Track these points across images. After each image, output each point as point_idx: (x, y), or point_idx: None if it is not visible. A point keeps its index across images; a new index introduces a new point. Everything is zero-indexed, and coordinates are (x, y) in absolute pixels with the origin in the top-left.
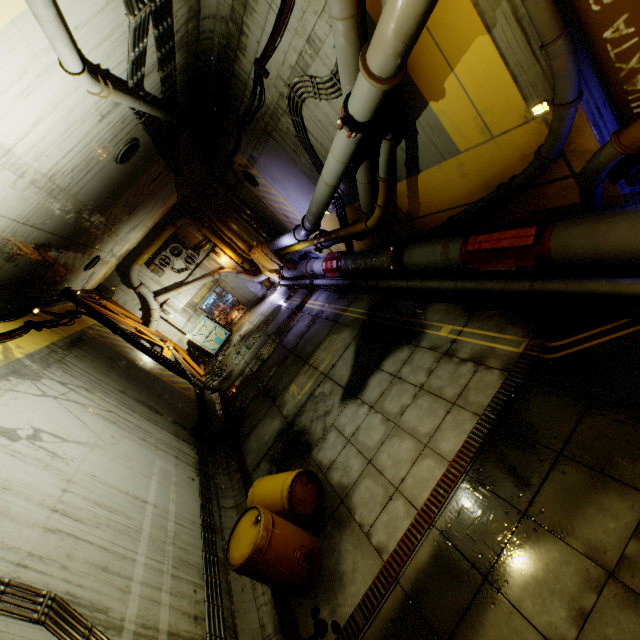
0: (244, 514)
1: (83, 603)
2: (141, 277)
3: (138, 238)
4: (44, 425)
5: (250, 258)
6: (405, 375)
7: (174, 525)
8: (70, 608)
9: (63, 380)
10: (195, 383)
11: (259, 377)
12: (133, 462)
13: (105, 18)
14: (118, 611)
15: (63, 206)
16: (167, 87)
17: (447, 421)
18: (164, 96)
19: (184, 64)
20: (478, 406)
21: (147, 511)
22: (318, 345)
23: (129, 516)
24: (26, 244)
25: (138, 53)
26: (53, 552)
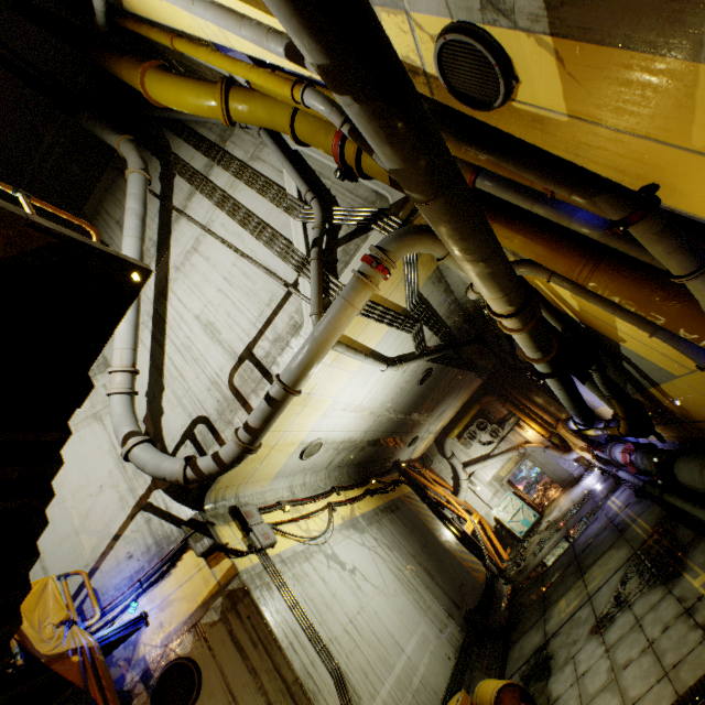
0: (455, 693)
1: (350, 683)
2: (453, 448)
3: (449, 416)
4: (358, 565)
5: (557, 432)
6: (645, 623)
7: (418, 682)
8: (344, 679)
9: (376, 536)
10: (487, 566)
11: (543, 579)
12: (403, 615)
13: (398, 340)
14: (365, 704)
15: (388, 417)
16: (443, 338)
17: (652, 691)
18: (442, 343)
19: (454, 321)
20: (681, 684)
21: (401, 657)
22: (597, 557)
23: (389, 652)
24: (369, 440)
25: (417, 341)
26: (344, 644)
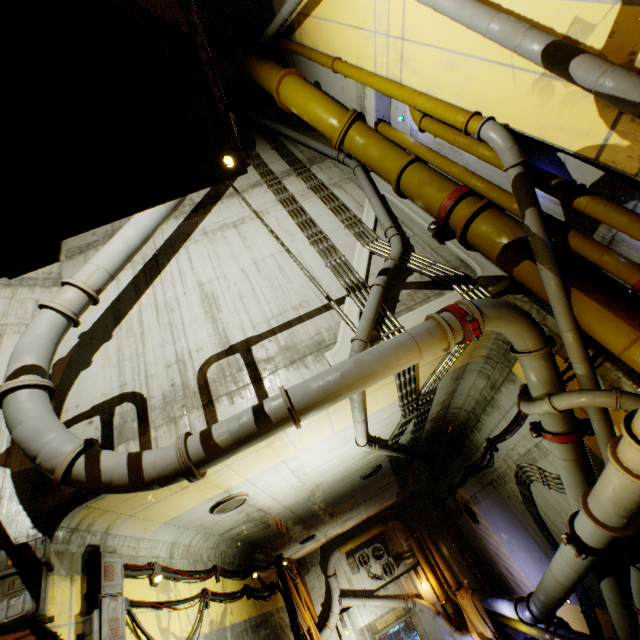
0: None
1: None
2: (337, 565)
3: (350, 525)
4: None
5: (455, 599)
6: None
7: None
8: None
9: None
10: None
11: None
12: None
13: (388, 418)
14: None
15: (314, 500)
16: (413, 440)
17: None
18: (409, 444)
19: (430, 427)
20: None
21: None
22: None
23: None
24: (280, 519)
25: (401, 430)
26: None
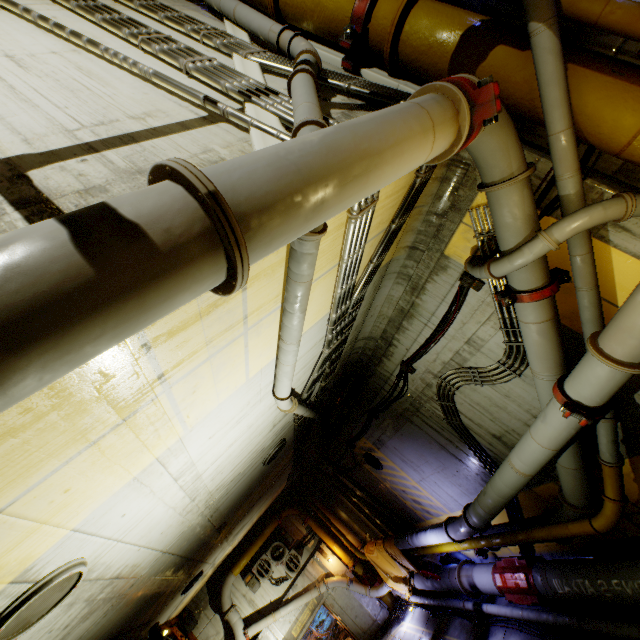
0: None
1: None
2: (232, 593)
3: (240, 537)
4: None
5: (364, 557)
6: None
7: None
8: None
9: None
10: None
11: None
12: None
13: (309, 353)
14: None
15: (205, 520)
16: (322, 392)
17: None
18: (317, 399)
19: (335, 372)
20: None
21: None
22: None
23: None
24: (153, 576)
25: (319, 372)
26: None
